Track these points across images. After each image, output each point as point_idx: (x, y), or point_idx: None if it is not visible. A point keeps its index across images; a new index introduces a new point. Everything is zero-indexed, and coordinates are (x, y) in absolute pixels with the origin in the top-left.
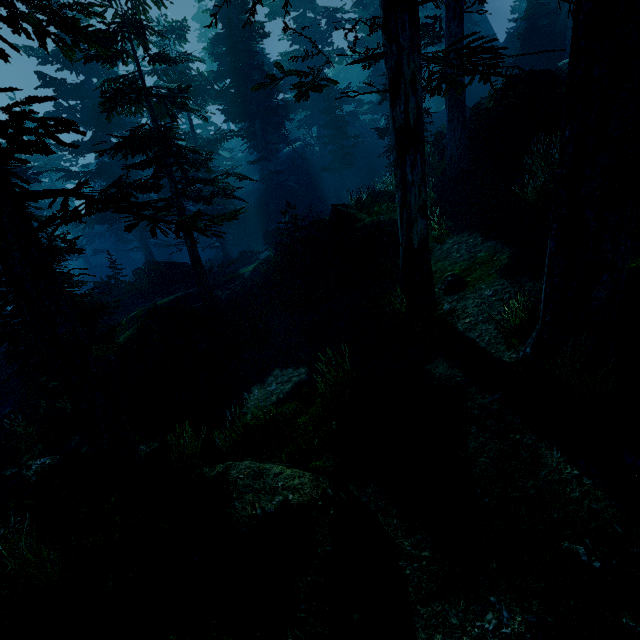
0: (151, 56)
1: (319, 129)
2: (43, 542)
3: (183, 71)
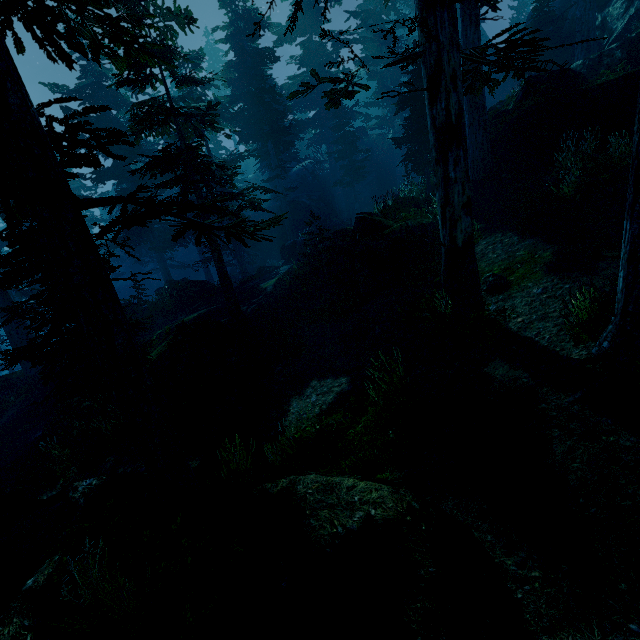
0: (179, 78)
1: (330, 145)
2: (107, 569)
3: (200, 97)
